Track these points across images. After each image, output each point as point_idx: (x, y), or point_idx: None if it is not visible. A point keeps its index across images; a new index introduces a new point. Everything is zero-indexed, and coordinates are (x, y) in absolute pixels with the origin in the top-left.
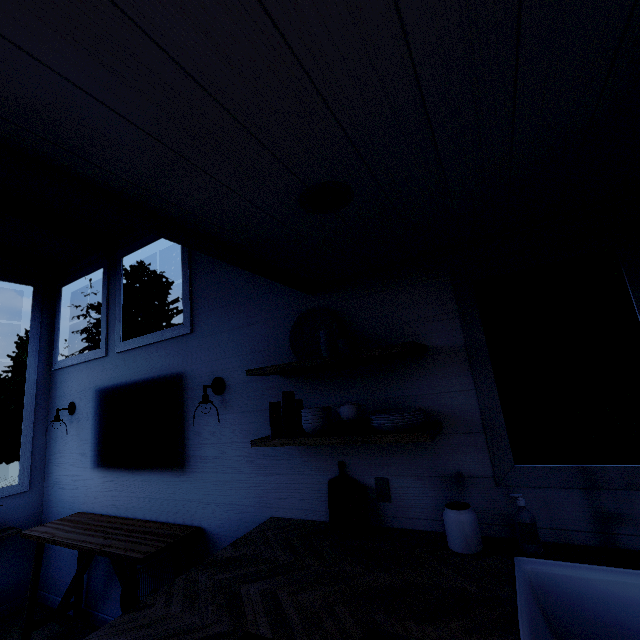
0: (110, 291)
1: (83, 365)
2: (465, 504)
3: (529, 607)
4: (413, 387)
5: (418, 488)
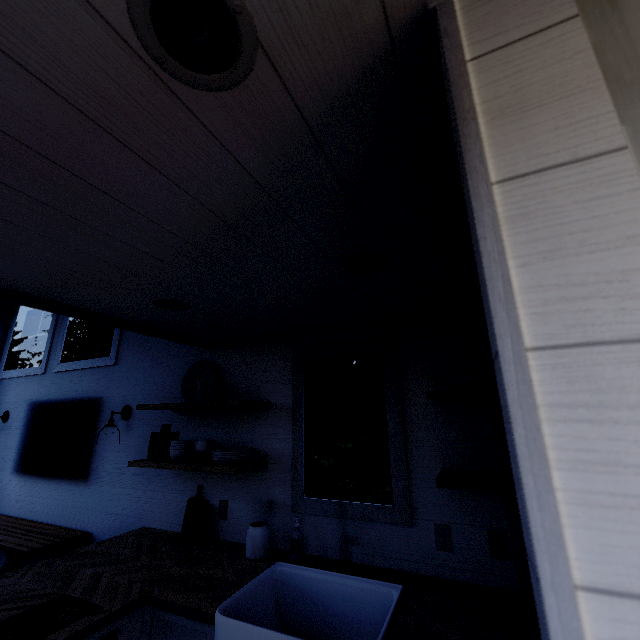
0: (59, 317)
1: (23, 379)
2: (266, 523)
3: (257, 590)
4: (256, 432)
5: (245, 510)
